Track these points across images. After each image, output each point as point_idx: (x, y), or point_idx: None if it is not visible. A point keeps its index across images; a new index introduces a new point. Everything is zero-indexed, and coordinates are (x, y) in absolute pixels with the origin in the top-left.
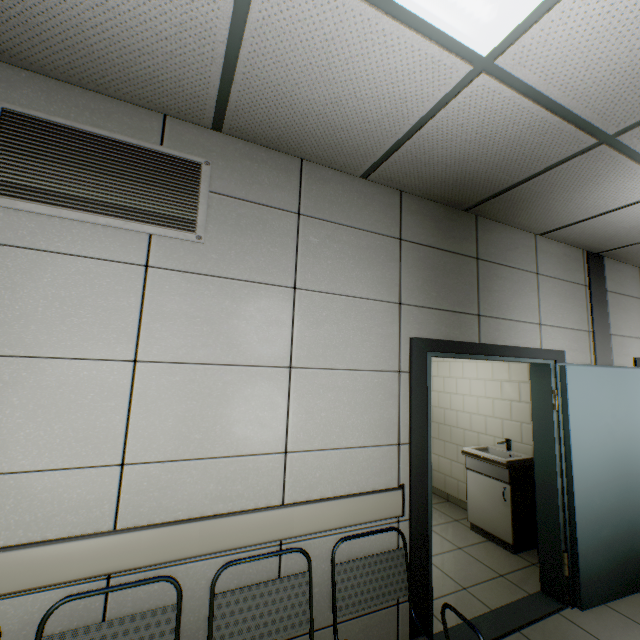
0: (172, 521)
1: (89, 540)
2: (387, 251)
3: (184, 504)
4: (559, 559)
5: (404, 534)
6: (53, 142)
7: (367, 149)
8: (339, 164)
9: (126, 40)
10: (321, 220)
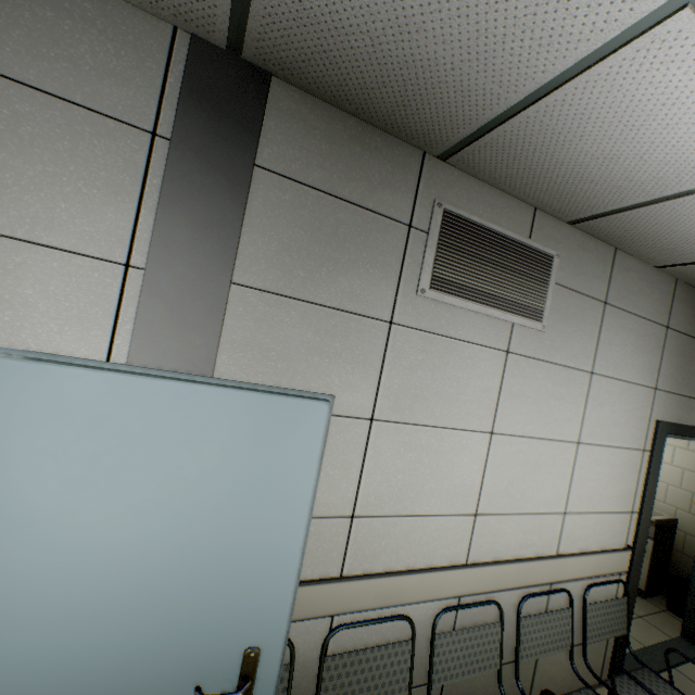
0: (500, 561)
1: (459, 570)
2: (656, 339)
3: (503, 548)
4: None
5: (621, 584)
6: (469, 240)
7: (694, 255)
8: (648, 257)
9: (590, 175)
10: (618, 309)
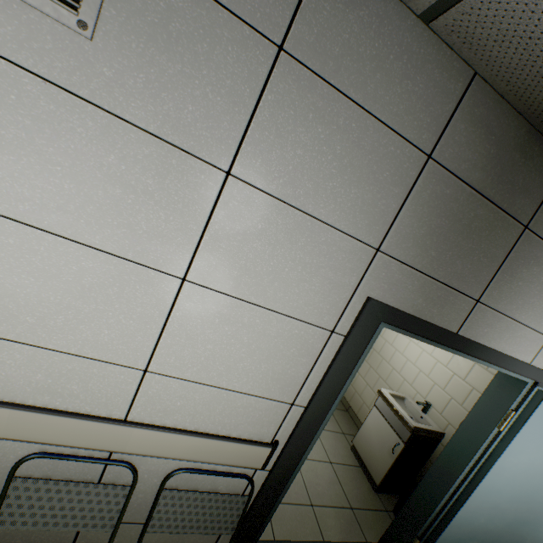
0: None
1: None
2: (399, 167)
3: None
4: (409, 539)
5: (258, 480)
6: None
7: None
8: None
9: None
10: (315, 74)
